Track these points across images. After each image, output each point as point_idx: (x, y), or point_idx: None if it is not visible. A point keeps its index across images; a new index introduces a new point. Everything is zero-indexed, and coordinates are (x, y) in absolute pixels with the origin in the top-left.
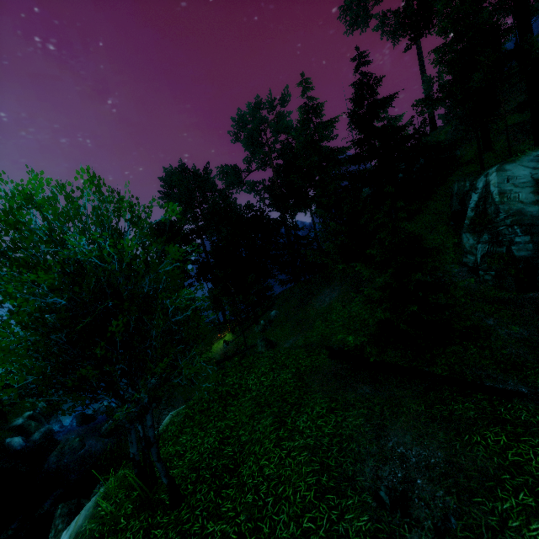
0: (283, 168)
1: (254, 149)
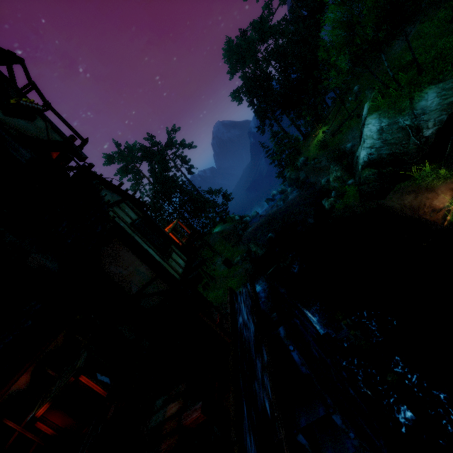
0: None
1: None
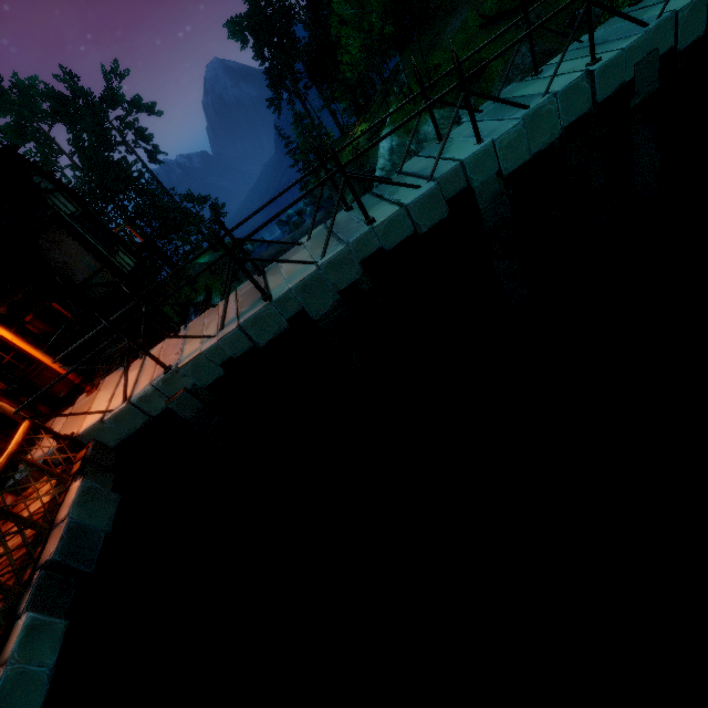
0: None
1: None
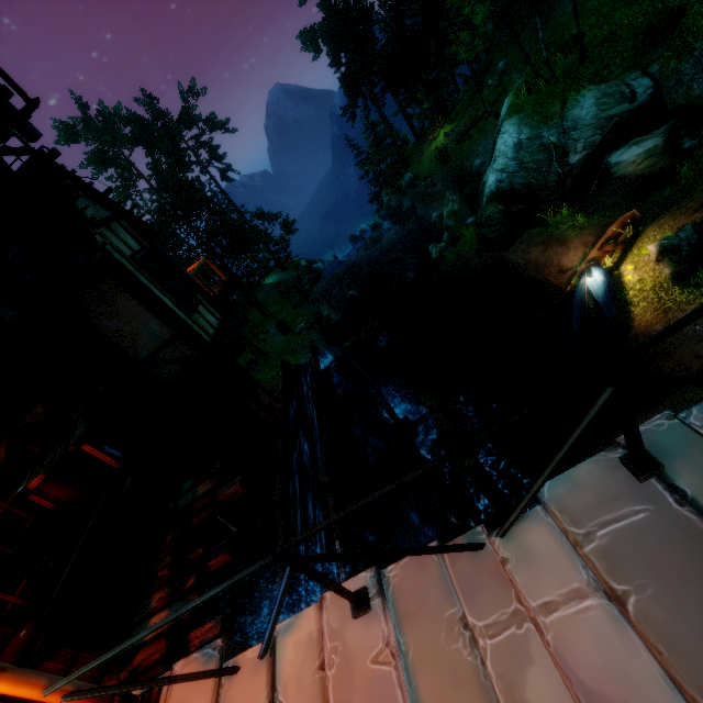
0: None
1: None
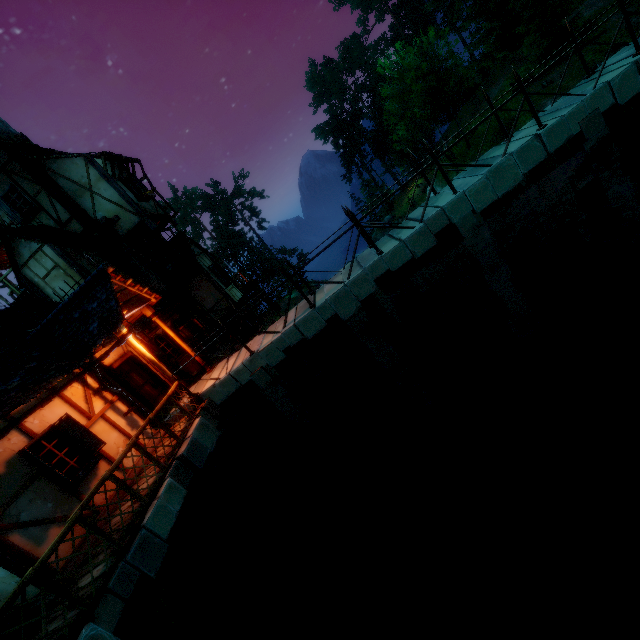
0: (400, 7)
1: (364, 3)
